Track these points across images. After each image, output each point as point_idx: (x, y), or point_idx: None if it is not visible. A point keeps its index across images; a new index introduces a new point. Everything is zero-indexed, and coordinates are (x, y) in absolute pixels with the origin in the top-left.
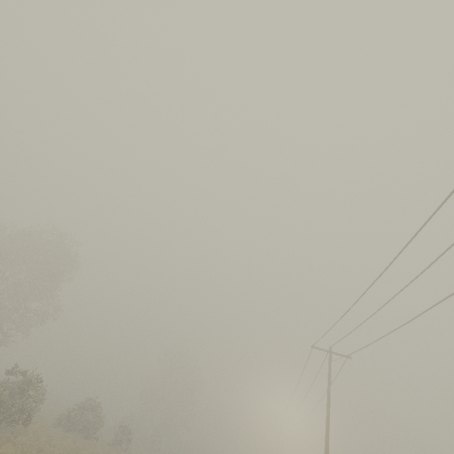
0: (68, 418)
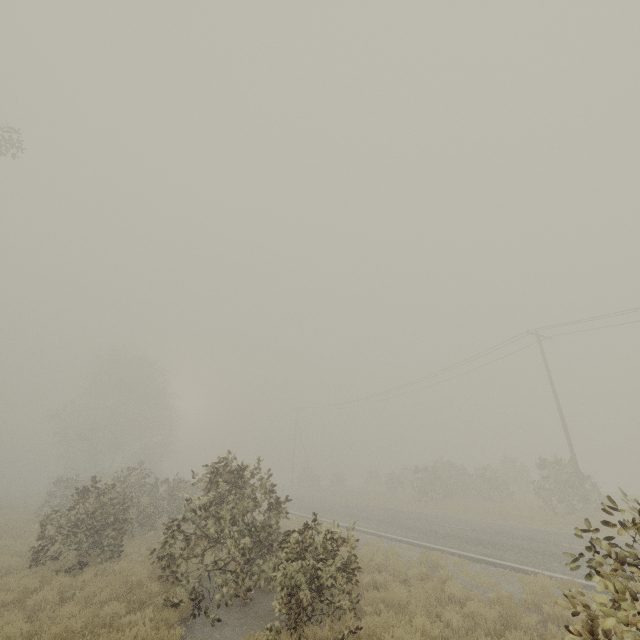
0: (145, 514)
